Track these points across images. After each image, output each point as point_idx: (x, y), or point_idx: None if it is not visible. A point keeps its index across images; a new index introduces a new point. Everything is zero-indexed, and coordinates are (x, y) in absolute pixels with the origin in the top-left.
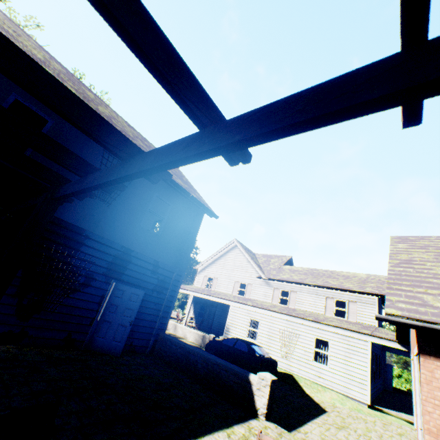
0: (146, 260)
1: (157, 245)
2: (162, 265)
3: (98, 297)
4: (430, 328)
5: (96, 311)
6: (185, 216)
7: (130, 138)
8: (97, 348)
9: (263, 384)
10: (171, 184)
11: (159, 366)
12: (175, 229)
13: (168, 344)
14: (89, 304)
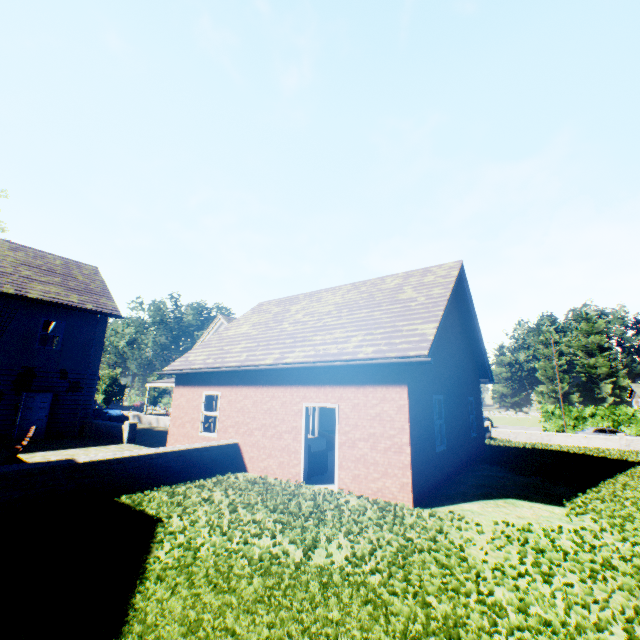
0: (51, 371)
1: (60, 358)
2: (71, 371)
3: (13, 405)
4: (169, 373)
5: (15, 415)
6: (85, 326)
7: (5, 278)
8: (24, 437)
9: (127, 427)
10: (57, 306)
11: (77, 438)
12: (76, 340)
13: (90, 425)
14: (6, 412)
